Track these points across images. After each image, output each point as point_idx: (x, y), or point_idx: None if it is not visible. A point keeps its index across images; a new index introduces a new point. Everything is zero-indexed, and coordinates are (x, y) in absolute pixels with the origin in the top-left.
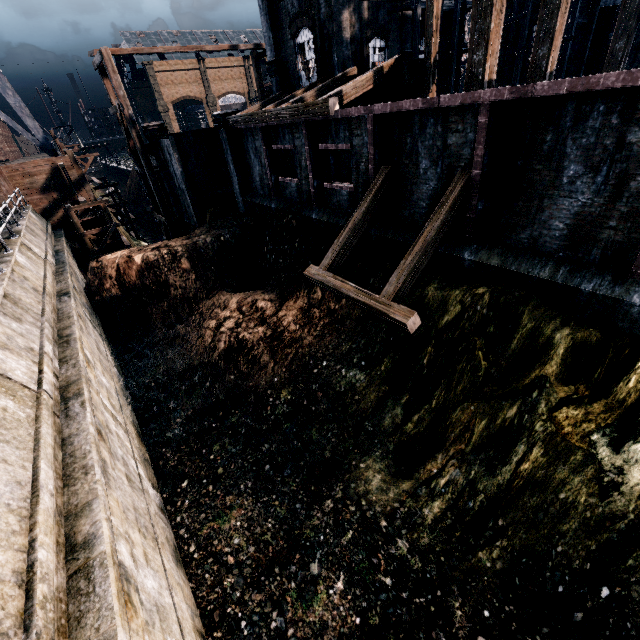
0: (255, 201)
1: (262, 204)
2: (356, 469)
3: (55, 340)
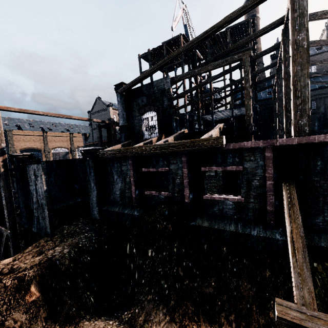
0: (113, 209)
1: (122, 212)
2: None
3: None
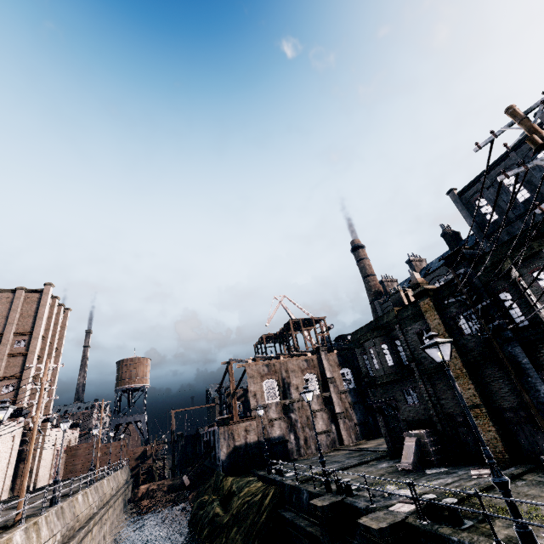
0: None
1: None
2: (165, 540)
3: (116, 491)
